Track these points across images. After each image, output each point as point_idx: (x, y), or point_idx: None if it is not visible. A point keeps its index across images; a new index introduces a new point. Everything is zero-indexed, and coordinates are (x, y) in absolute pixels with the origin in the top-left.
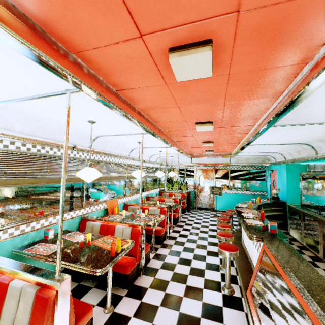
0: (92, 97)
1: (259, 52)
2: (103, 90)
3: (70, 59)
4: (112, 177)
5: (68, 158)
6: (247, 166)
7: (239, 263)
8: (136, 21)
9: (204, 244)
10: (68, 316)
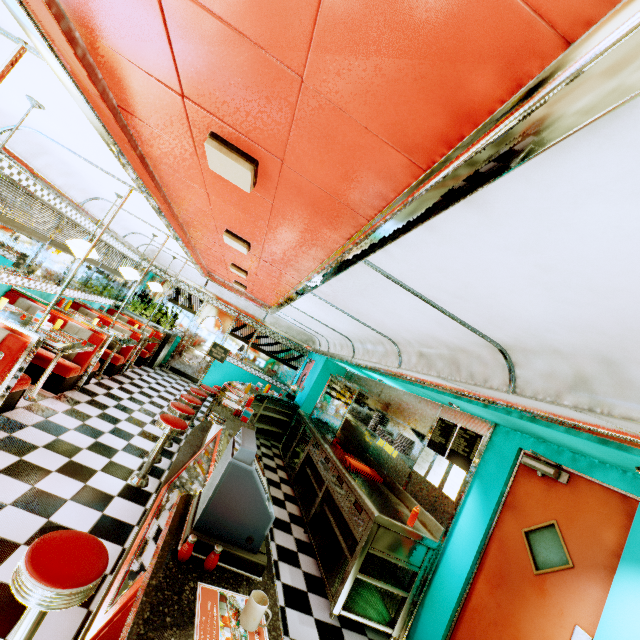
0: (66, 89)
1: (300, 206)
2: (94, 95)
3: (62, 25)
4: (14, 222)
5: None
6: (285, 339)
7: (182, 456)
8: (183, 81)
9: (145, 420)
10: None
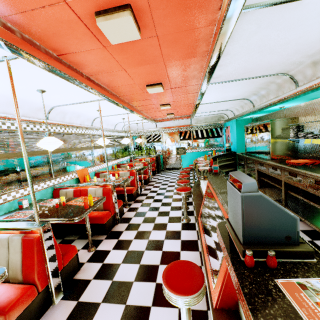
0: (32, 64)
1: (173, 15)
2: (42, 56)
3: None
4: (78, 148)
5: (25, 131)
6: (206, 126)
7: (196, 202)
8: None
9: (170, 194)
10: (54, 250)
